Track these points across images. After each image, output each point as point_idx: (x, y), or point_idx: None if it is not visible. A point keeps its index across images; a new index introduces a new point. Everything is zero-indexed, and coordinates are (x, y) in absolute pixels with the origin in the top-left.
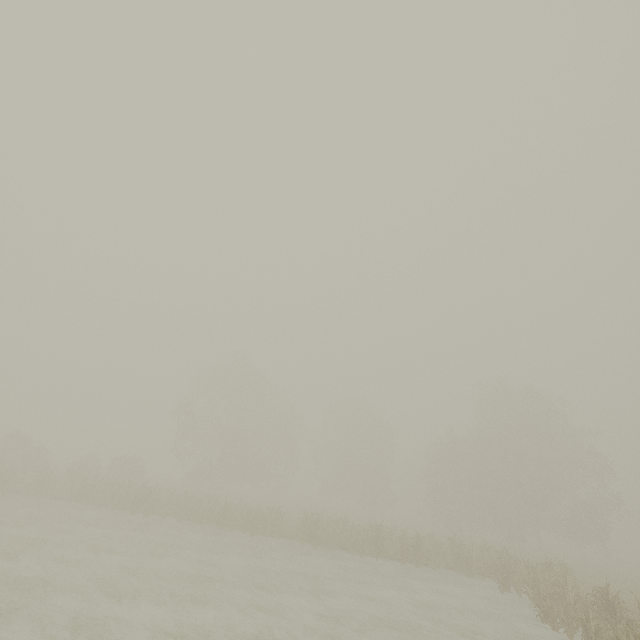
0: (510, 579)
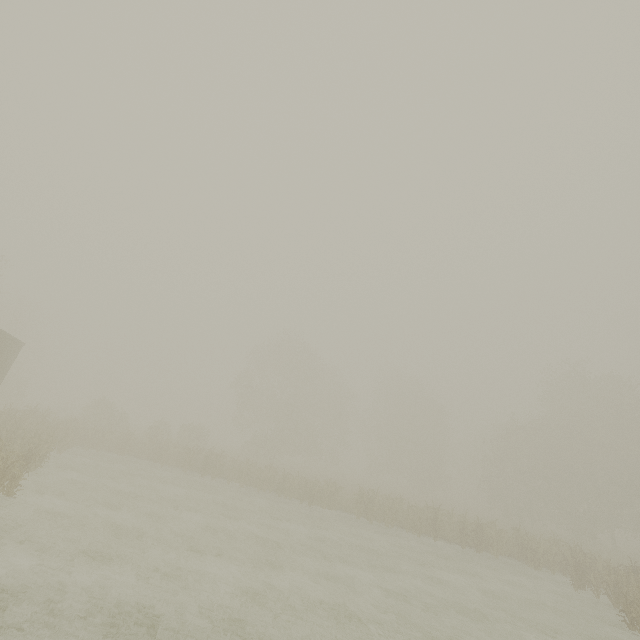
0: (585, 577)
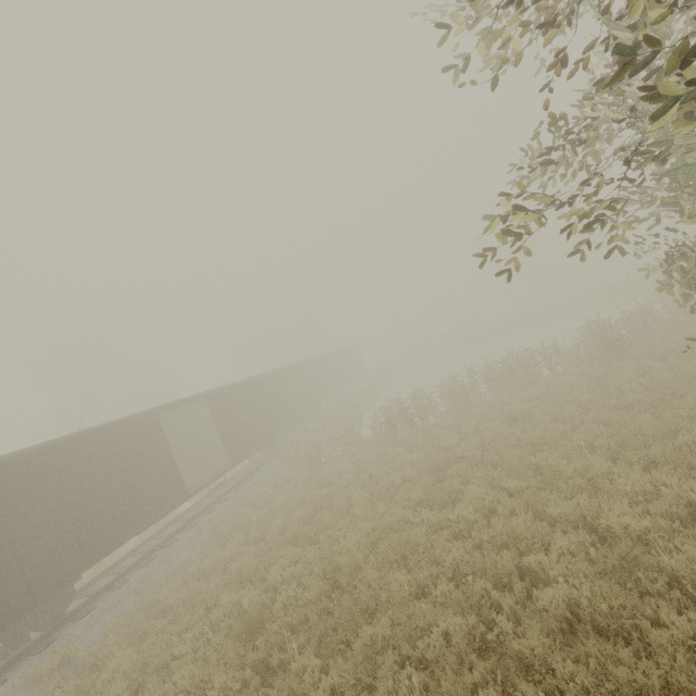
0: None
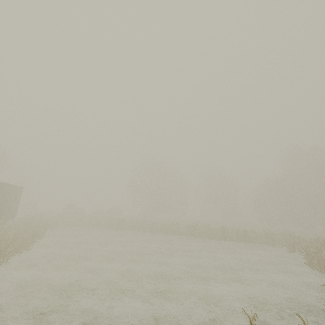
0: (295, 247)
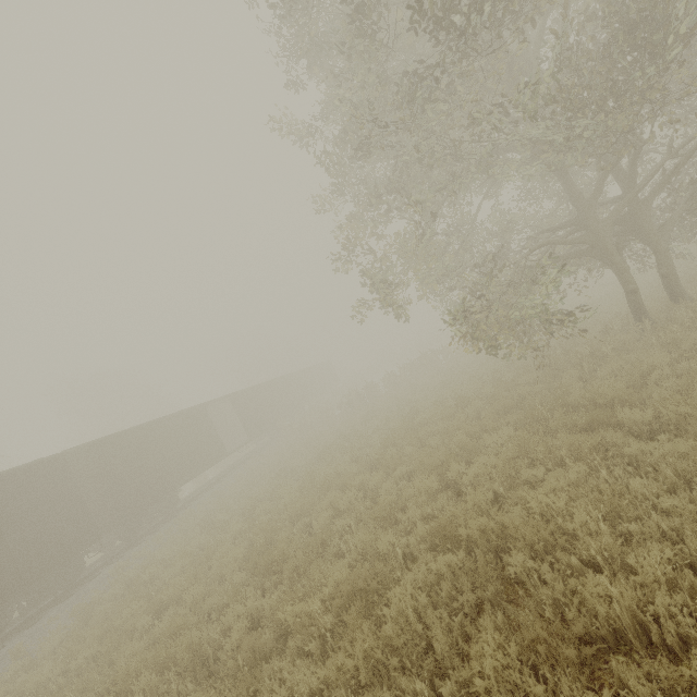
0: None
